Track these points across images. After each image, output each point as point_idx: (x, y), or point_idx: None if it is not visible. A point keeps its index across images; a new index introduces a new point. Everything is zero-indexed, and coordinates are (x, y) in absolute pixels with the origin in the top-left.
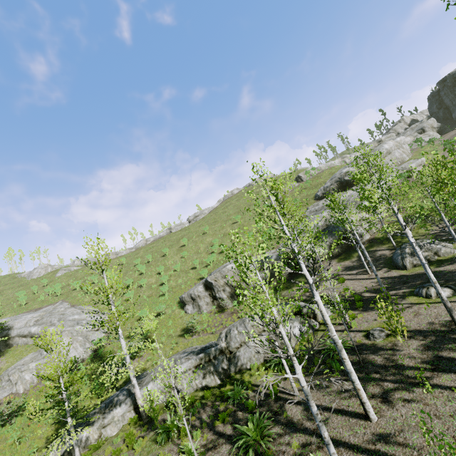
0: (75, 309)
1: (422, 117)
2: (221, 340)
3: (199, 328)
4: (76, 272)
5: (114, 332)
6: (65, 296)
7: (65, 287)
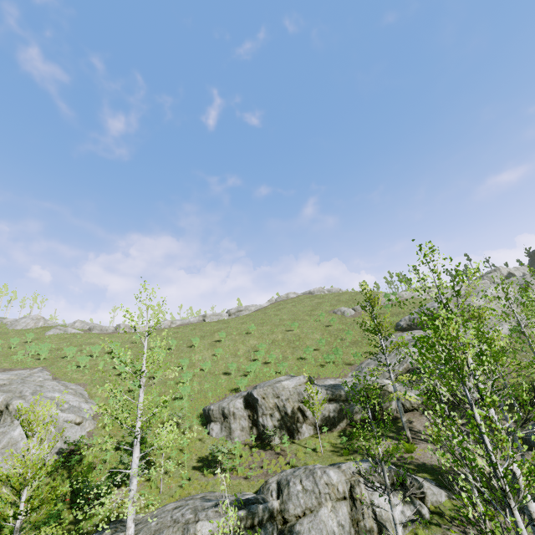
0: (57, 384)
1: (519, 273)
2: (271, 495)
3: (229, 464)
4: (73, 336)
5: (100, 434)
6: (49, 362)
7: (54, 351)
